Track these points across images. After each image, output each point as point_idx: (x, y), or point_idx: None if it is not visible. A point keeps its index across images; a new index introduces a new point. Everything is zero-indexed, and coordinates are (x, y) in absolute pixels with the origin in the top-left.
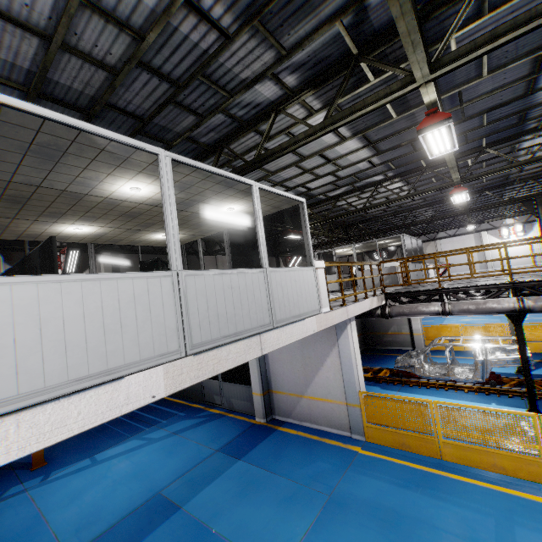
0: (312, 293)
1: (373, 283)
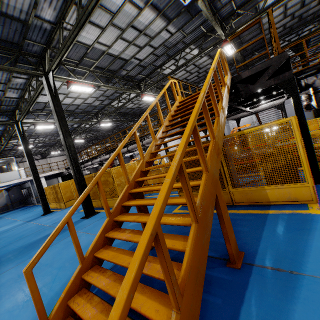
0: (17, 175)
1: (58, 167)
